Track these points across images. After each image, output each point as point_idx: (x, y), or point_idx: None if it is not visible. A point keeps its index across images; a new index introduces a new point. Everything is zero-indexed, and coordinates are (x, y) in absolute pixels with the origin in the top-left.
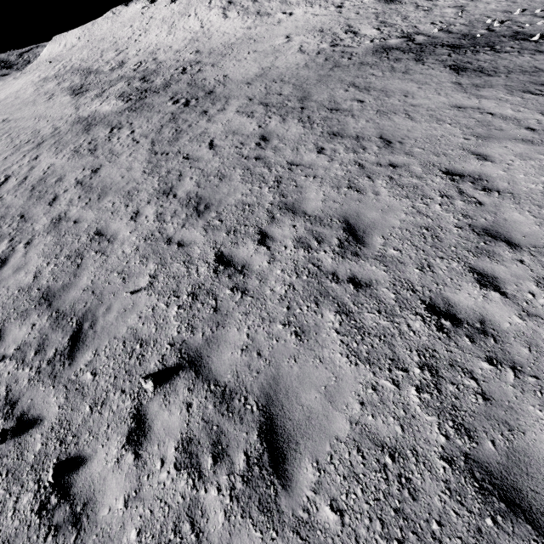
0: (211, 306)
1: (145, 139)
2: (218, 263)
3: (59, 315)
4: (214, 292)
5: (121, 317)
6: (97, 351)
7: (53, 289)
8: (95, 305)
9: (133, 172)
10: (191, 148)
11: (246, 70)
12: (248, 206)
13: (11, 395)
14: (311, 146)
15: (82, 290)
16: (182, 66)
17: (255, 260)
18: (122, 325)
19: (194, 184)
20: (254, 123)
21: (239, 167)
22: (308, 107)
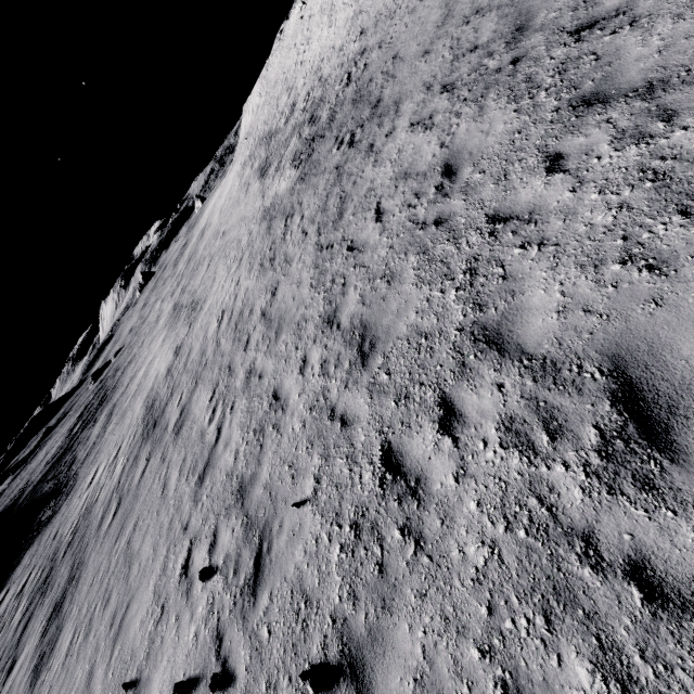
0: (375, 559)
1: (312, 227)
2: (384, 468)
3: (247, 522)
4: (379, 530)
5: (289, 544)
6: (271, 594)
7: (245, 480)
8: (271, 516)
9: (301, 288)
10: (355, 227)
11: (423, 24)
12: (424, 338)
13: (220, 626)
14: (533, 159)
15: (262, 487)
16: (346, 72)
17: (434, 469)
18: (291, 559)
19: (358, 300)
20: (433, 141)
21: (412, 251)
22: (527, 52)
